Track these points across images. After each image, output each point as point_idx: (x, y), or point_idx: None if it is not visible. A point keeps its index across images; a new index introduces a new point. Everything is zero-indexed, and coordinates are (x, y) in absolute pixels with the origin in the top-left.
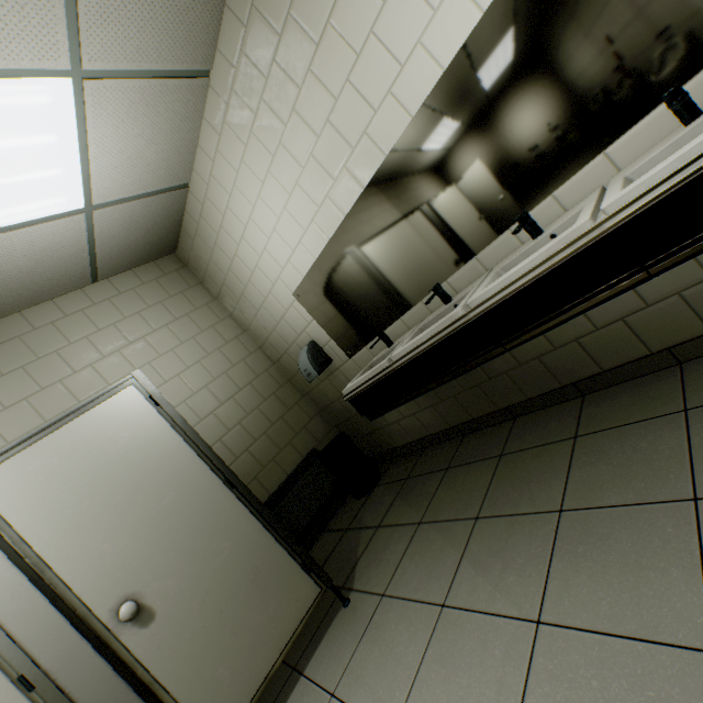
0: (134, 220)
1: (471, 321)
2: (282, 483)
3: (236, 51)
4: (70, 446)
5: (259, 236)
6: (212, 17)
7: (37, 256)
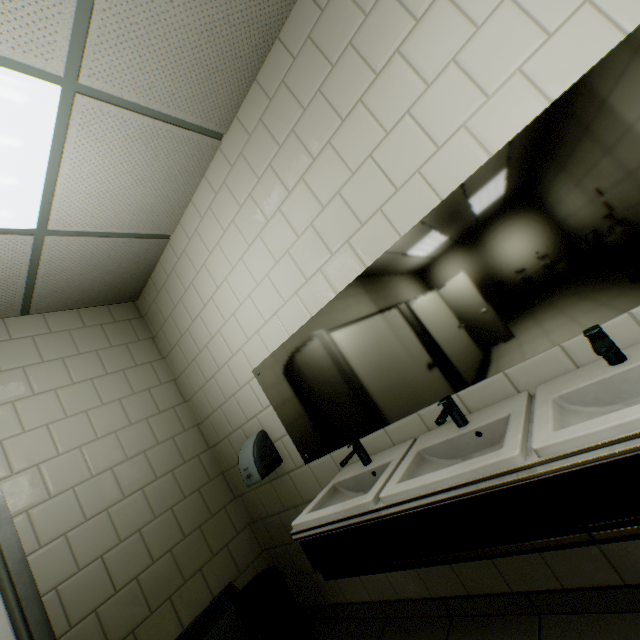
0: (96, 257)
1: (537, 476)
2: None
3: (255, 119)
4: None
5: (231, 300)
6: (239, 85)
7: None
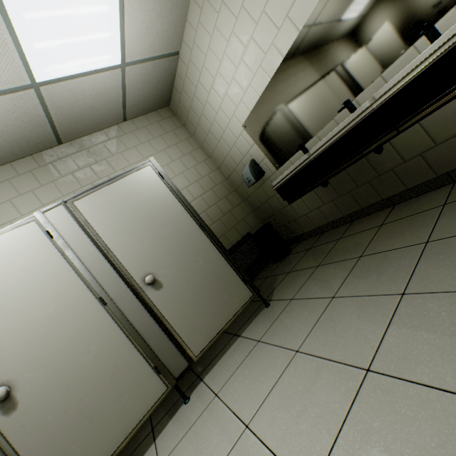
0: (147, 77)
1: (374, 110)
2: (229, 249)
3: None
4: (119, 193)
5: (223, 85)
6: None
7: (96, 97)
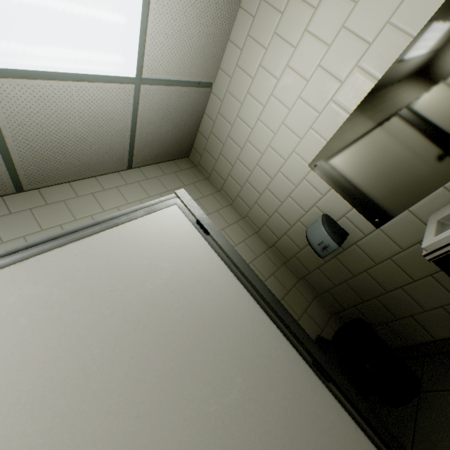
0: (168, 109)
1: None
2: None
3: None
4: (85, 271)
5: (278, 111)
6: None
7: (90, 122)
